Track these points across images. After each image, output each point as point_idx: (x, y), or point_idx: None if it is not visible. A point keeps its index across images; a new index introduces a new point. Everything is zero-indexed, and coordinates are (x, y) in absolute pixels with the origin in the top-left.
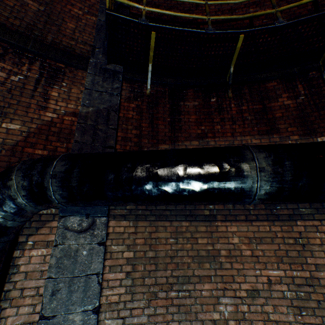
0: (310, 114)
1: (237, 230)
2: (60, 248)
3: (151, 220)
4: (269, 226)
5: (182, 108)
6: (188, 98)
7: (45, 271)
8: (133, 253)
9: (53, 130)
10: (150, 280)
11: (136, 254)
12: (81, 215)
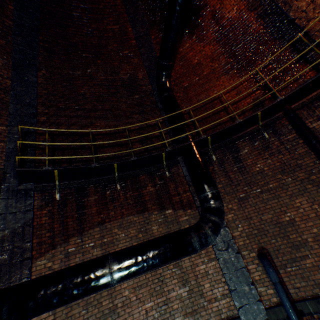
0: (162, 196)
1: (127, 285)
2: None
3: None
4: (145, 275)
5: (86, 203)
6: (91, 194)
7: None
8: None
9: None
10: None
11: None
12: None
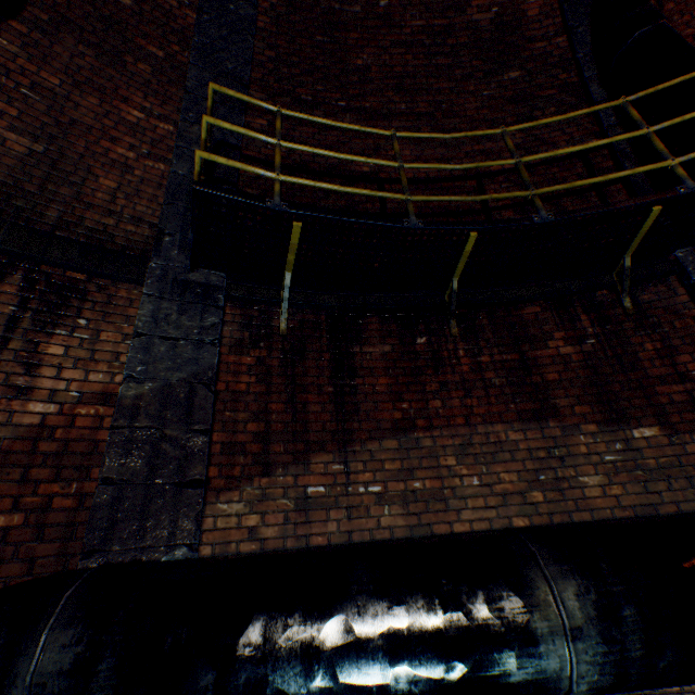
0: (611, 377)
1: None
2: None
3: None
4: None
5: (357, 360)
6: (370, 337)
7: None
8: None
9: (44, 450)
10: None
11: None
12: None
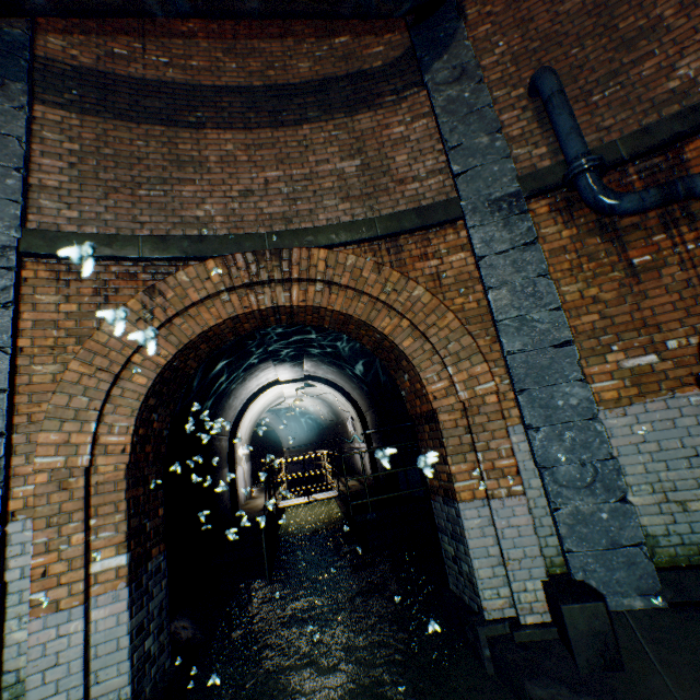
0: None
1: (233, 138)
2: None
3: (107, 118)
4: (273, 133)
5: None
6: None
7: None
8: (80, 147)
9: None
10: (107, 176)
11: (84, 148)
12: None
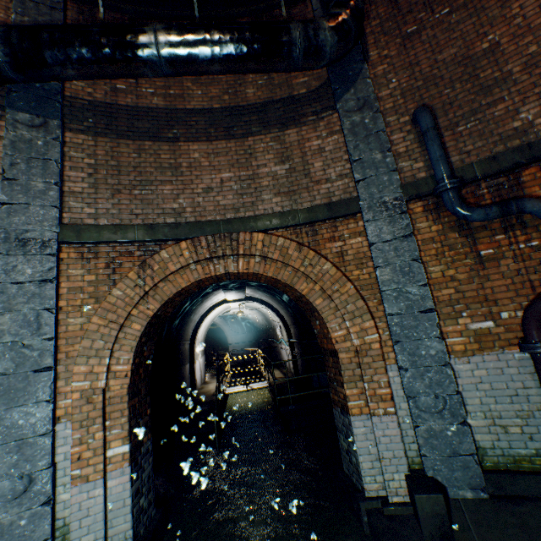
0: None
1: (199, 148)
2: (13, 135)
3: (112, 138)
4: (227, 144)
5: None
6: None
7: (1, 158)
8: (95, 161)
9: None
10: (113, 181)
11: (98, 162)
12: (31, 114)
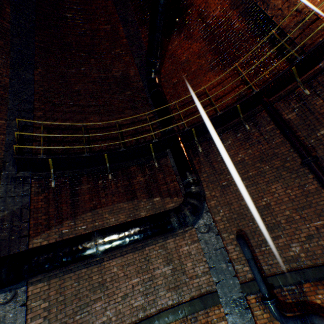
0: (151, 185)
1: (116, 263)
2: None
3: (60, 275)
4: (133, 255)
5: (79, 191)
6: (84, 183)
7: None
8: (49, 302)
9: None
10: (61, 315)
11: (50, 302)
12: (6, 291)
